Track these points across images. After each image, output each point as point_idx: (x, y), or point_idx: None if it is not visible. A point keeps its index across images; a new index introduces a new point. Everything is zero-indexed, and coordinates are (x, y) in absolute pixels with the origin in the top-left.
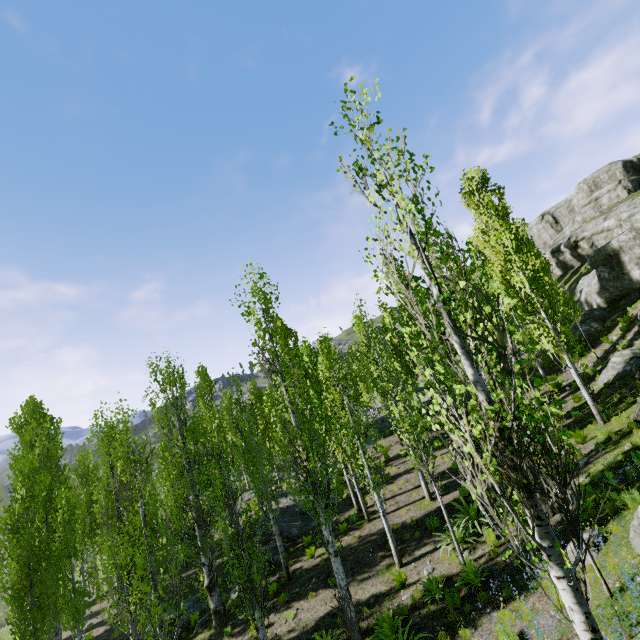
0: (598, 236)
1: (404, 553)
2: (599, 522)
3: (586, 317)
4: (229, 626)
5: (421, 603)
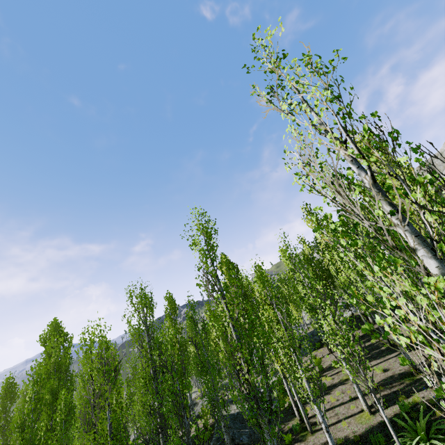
0: None
1: None
2: None
3: None
4: None
5: None
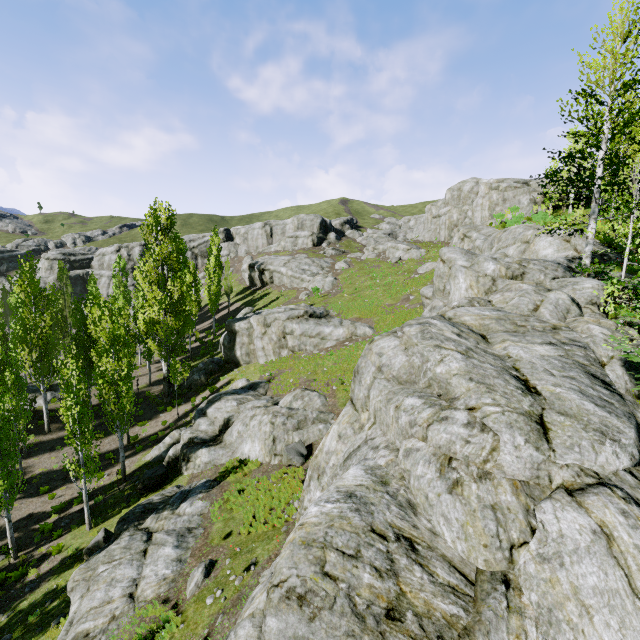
0: (277, 274)
1: None
2: None
3: (204, 366)
4: None
5: None
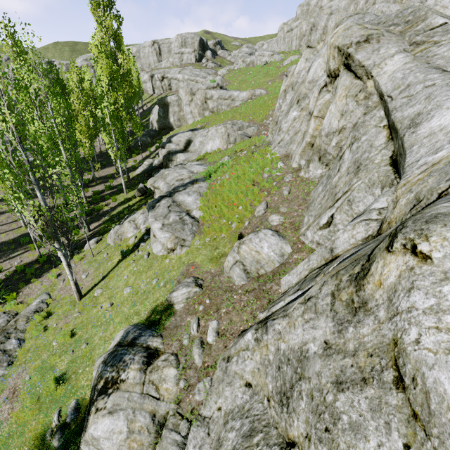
0: (174, 81)
1: (2, 257)
2: (103, 234)
3: (147, 133)
4: None
5: (11, 276)
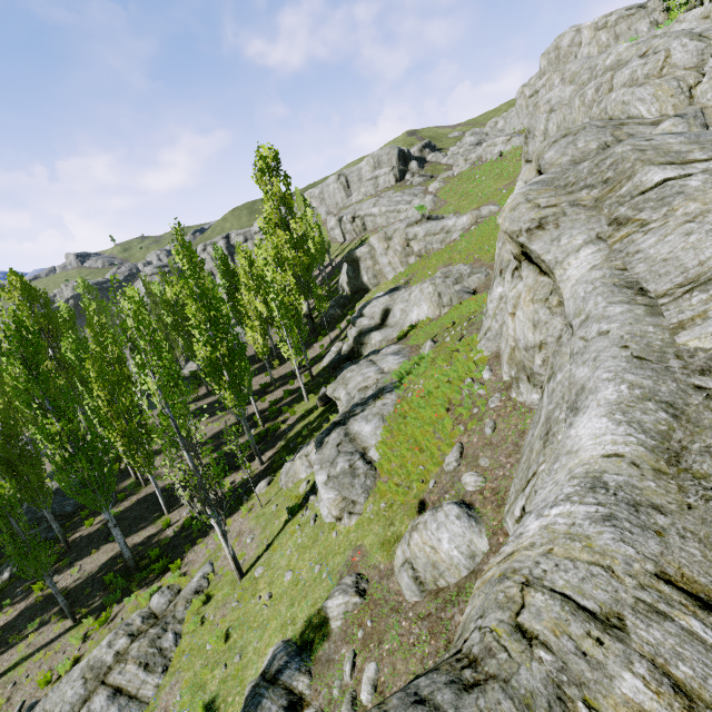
0: (368, 218)
1: (173, 504)
2: (276, 470)
3: (336, 303)
4: (8, 599)
5: (179, 532)
